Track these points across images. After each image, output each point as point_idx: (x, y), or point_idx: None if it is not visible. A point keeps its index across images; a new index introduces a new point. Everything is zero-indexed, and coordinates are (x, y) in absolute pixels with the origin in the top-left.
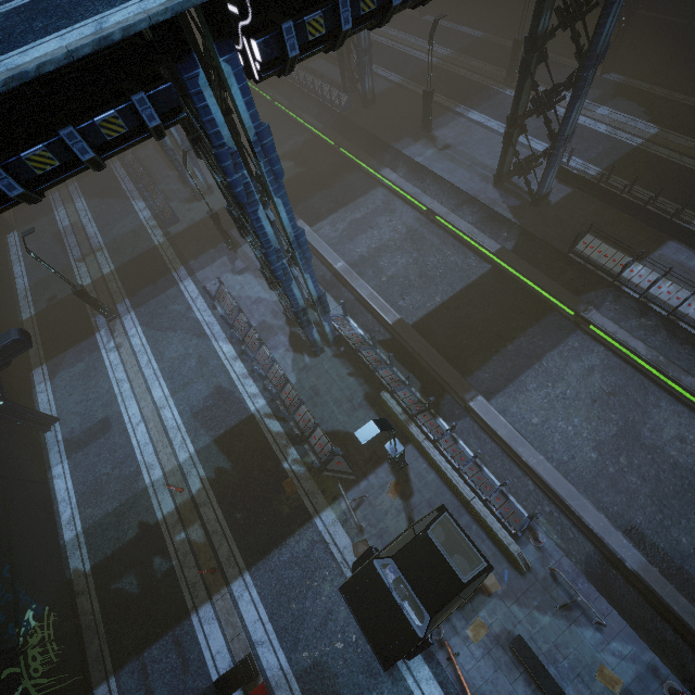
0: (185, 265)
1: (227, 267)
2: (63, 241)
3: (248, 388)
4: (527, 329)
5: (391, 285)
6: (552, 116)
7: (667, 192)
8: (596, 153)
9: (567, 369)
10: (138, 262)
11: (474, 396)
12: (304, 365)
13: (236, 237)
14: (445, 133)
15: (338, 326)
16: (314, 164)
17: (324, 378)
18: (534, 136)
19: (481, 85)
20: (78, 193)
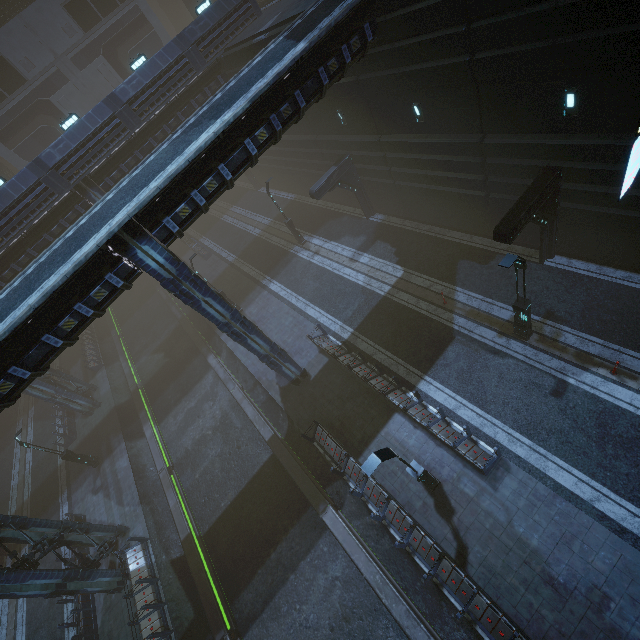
0: (68, 487)
1: (90, 487)
2: (12, 469)
3: (70, 633)
4: (289, 530)
5: (200, 482)
6: (326, 274)
7: (401, 349)
8: (352, 311)
9: (314, 584)
10: (44, 486)
11: (222, 638)
12: (110, 603)
13: (103, 451)
14: (252, 309)
15: (128, 562)
16: (175, 352)
17: (119, 620)
18: (311, 300)
19: (284, 251)
20: (32, 418)
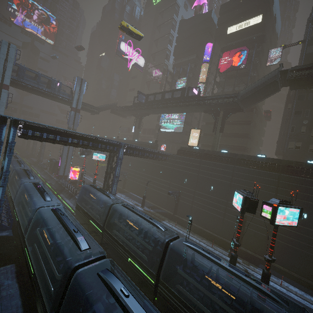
0: None
1: None
2: None
3: None
4: None
5: None
6: None
7: None
8: None
9: None
10: None
11: None
12: None
13: None
14: None
15: None
16: None
17: None
18: None
19: None
20: None
